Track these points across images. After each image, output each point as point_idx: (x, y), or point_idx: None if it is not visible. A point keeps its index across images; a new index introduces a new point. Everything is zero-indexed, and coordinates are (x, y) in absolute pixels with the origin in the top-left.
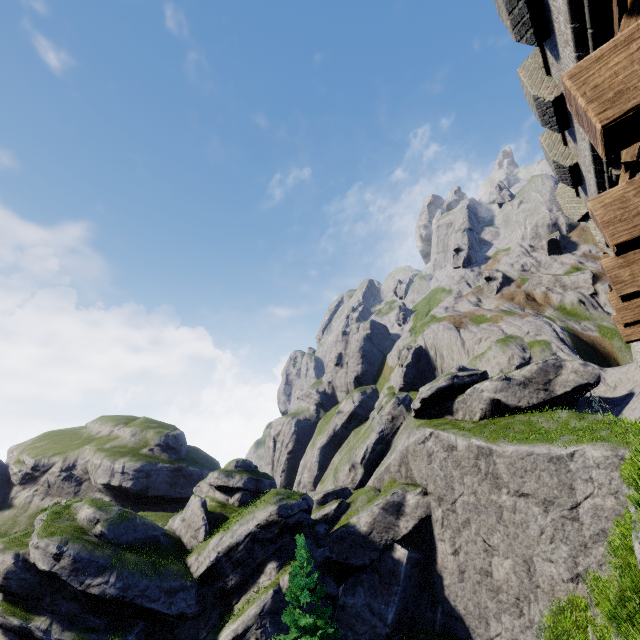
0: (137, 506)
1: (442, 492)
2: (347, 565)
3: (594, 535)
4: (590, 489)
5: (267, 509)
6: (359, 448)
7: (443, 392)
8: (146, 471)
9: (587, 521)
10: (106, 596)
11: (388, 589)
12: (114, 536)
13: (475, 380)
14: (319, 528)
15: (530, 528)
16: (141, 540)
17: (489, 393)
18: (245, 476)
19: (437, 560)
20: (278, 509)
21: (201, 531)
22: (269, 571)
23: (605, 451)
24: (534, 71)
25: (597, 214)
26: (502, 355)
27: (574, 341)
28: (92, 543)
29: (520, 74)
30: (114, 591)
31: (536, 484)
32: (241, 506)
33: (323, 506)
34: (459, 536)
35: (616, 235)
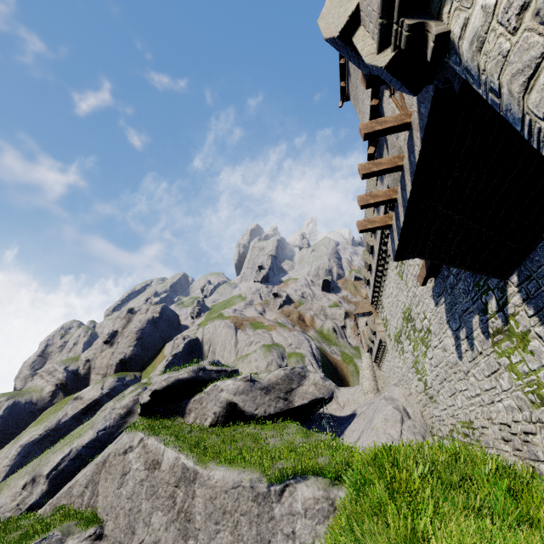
0: None
1: (119, 537)
2: None
3: None
4: None
5: None
6: (59, 451)
7: (182, 386)
8: None
9: None
10: None
11: None
12: None
13: (223, 377)
14: None
15: None
16: None
17: (228, 394)
18: None
19: None
20: None
21: None
22: None
23: (317, 490)
24: None
25: None
26: (263, 359)
27: (323, 359)
28: None
29: None
30: None
31: (230, 536)
32: None
33: None
34: None
35: None
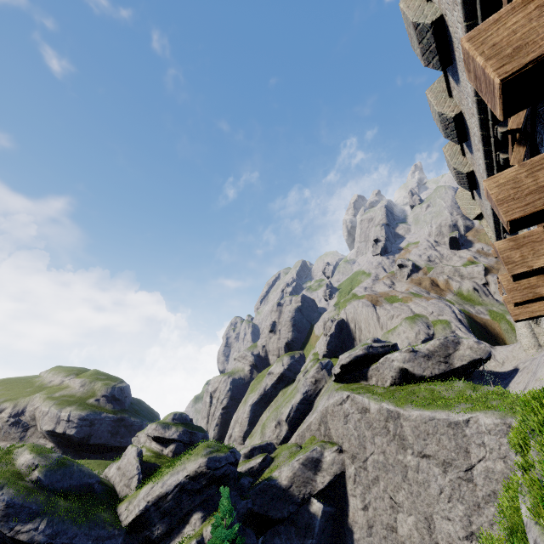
0: (78, 453)
1: (355, 450)
2: (267, 517)
3: (486, 496)
4: (483, 453)
5: (197, 461)
6: (285, 407)
7: (360, 360)
8: (90, 420)
9: (480, 482)
10: (34, 543)
11: (303, 542)
12: (50, 482)
13: (387, 351)
14: (244, 480)
15: (431, 487)
16: (76, 487)
17: (398, 363)
18: (180, 428)
19: (349, 514)
20: (207, 461)
21: (134, 480)
22: (194, 521)
23: (495, 419)
24: (439, 93)
25: (492, 193)
26: (410, 330)
27: (469, 322)
28: (27, 489)
29: (428, 95)
30: (42, 538)
31: (437, 446)
32: (174, 457)
33: (249, 459)
34: (369, 492)
35: (510, 212)
